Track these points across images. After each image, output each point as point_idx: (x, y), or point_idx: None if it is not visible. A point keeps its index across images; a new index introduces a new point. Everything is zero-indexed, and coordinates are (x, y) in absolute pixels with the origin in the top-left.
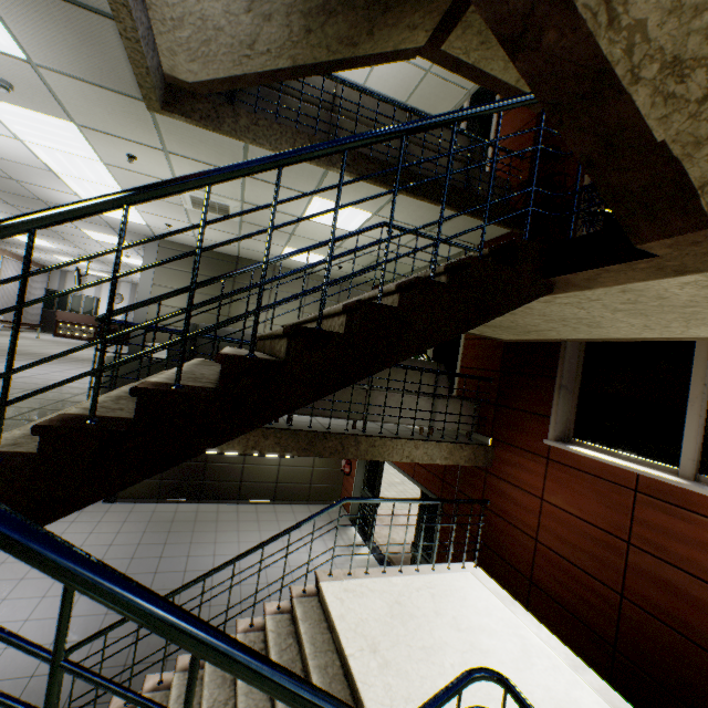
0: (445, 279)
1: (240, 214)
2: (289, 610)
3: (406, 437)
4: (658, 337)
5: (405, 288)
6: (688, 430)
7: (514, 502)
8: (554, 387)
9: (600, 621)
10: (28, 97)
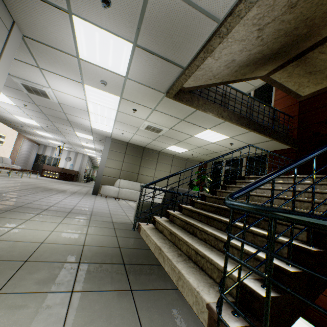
0: None
1: (323, 168)
2: None
3: None
4: None
5: None
6: None
7: None
8: None
9: None
10: (109, 87)
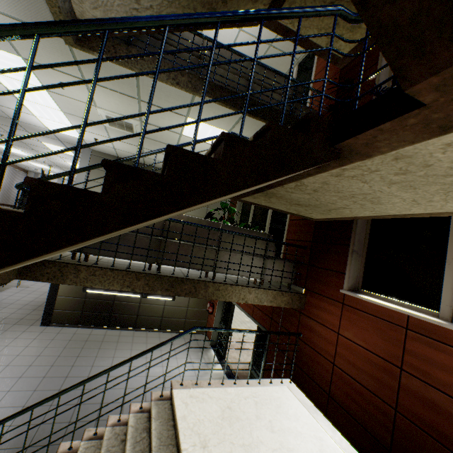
0: None
1: (66, 63)
2: (148, 410)
3: (243, 285)
4: (423, 213)
5: (216, 145)
6: (446, 283)
7: (319, 335)
8: (348, 252)
9: (379, 429)
10: None
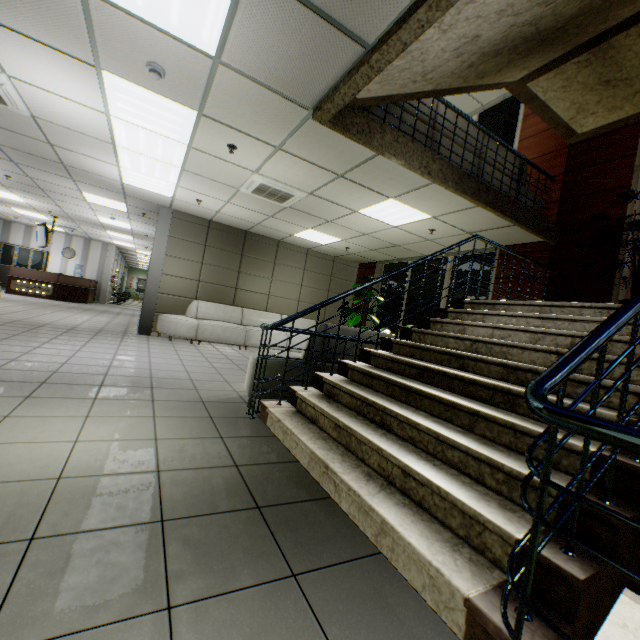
0: None
1: None
2: None
3: None
4: None
5: None
6: None
7: None
8: None
9: None
10: (170, 84)
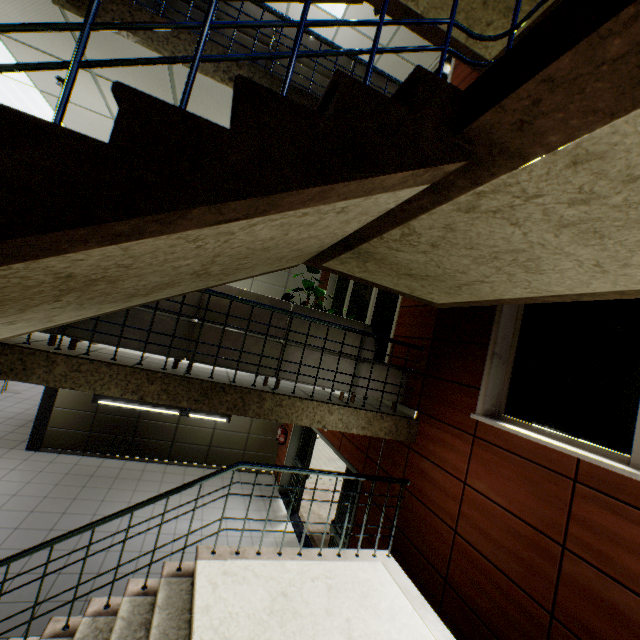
0: None
1: None
2: (156, 591)
3: (321, 400)
4: (610, 292)
5: (235, 113)
6: None
7: (435, 485)
8: (487, 355)
9: None
10: None
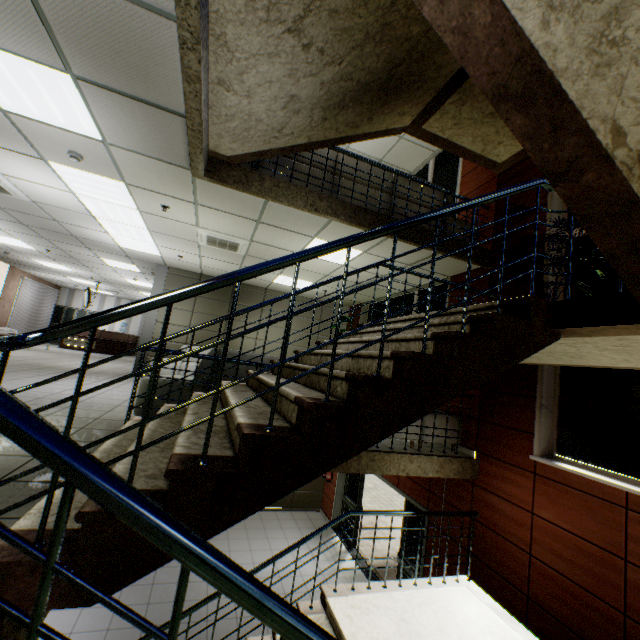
0: (467, 327)
1: (320, 284)
2: None
3: (400, 451)
4: (632, 367)
5: (441, 337)
6: None
7: (504, 515)
8: (535, 406)
9: None
10: (92, 165)
